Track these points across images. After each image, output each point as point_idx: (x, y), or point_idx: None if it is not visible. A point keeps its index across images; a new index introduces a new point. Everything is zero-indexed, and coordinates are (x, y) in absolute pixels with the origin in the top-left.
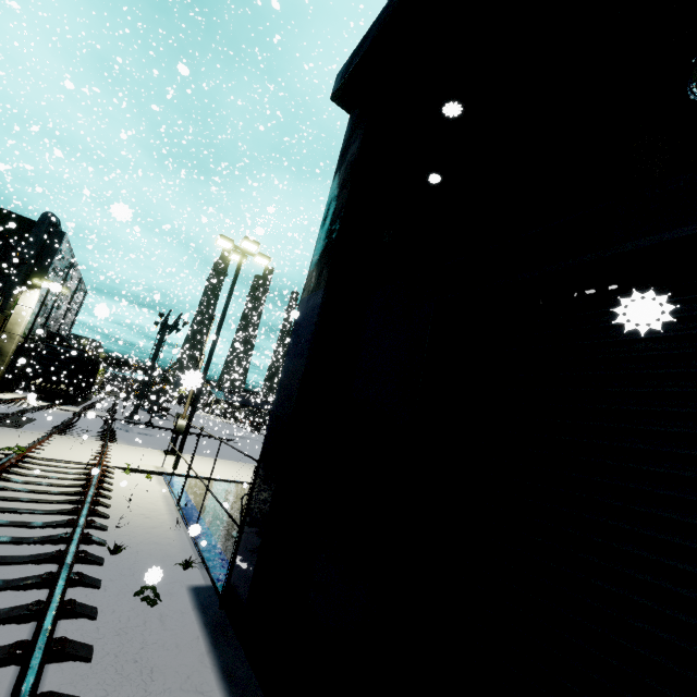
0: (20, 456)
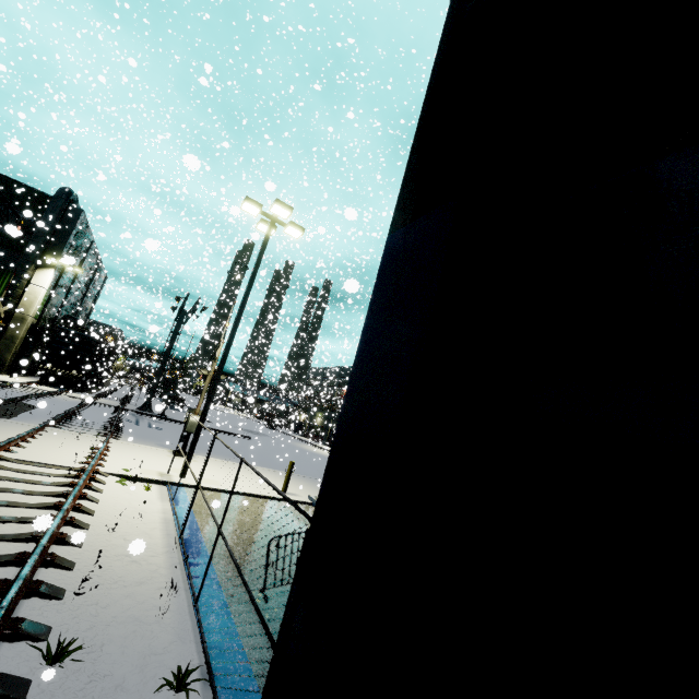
0: None
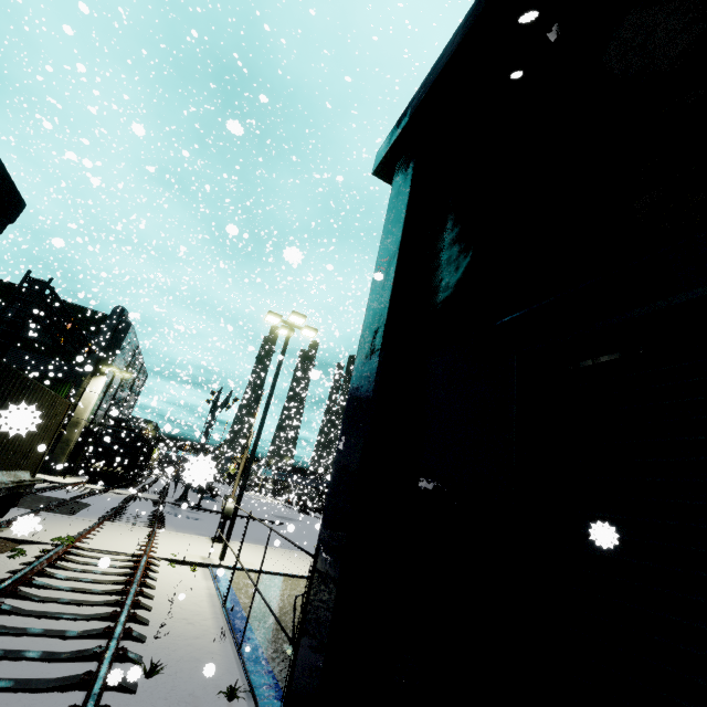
0: (68, 547)
